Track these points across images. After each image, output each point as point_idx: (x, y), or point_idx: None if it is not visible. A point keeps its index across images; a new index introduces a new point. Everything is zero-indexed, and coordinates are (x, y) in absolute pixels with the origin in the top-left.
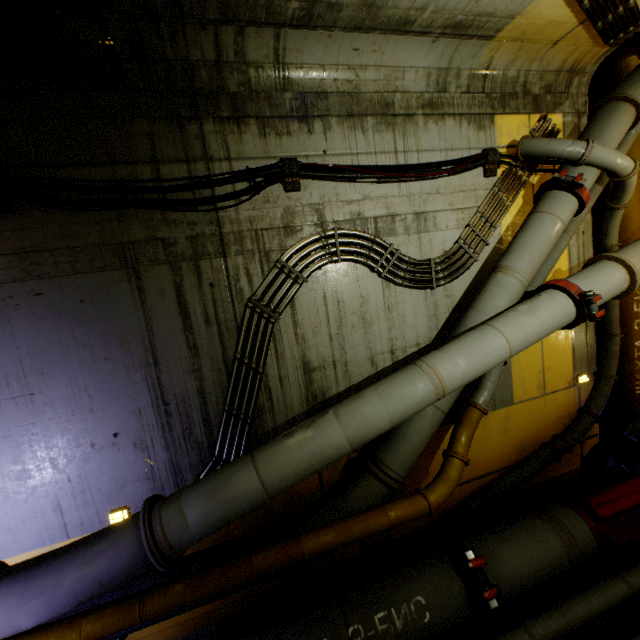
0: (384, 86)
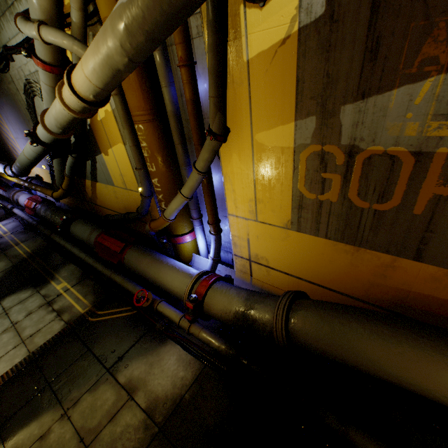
0: None
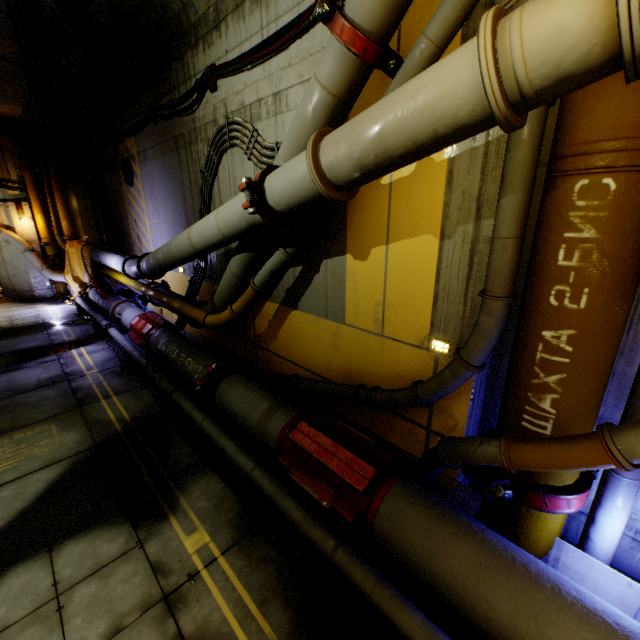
0: None
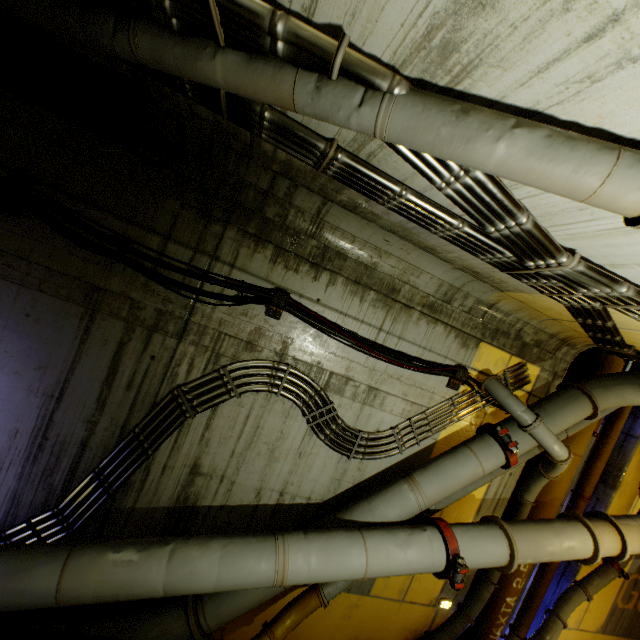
0: (399, 274)
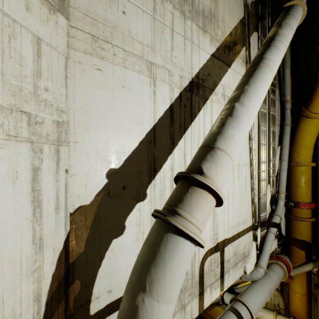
0: None
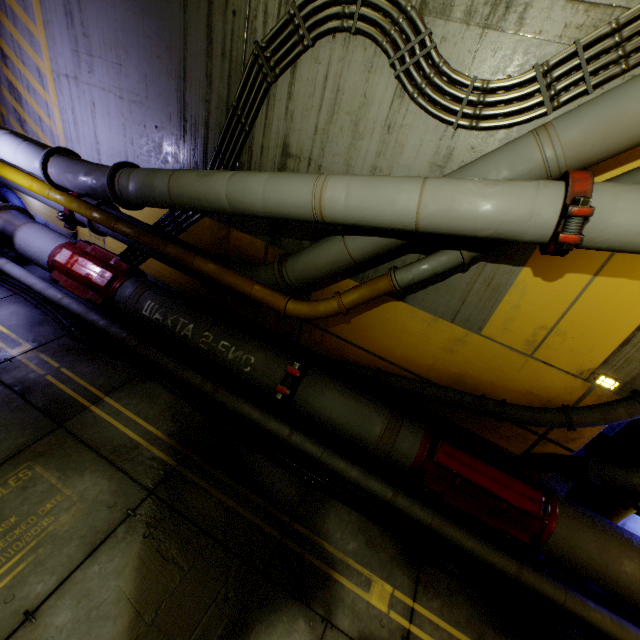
0: None
